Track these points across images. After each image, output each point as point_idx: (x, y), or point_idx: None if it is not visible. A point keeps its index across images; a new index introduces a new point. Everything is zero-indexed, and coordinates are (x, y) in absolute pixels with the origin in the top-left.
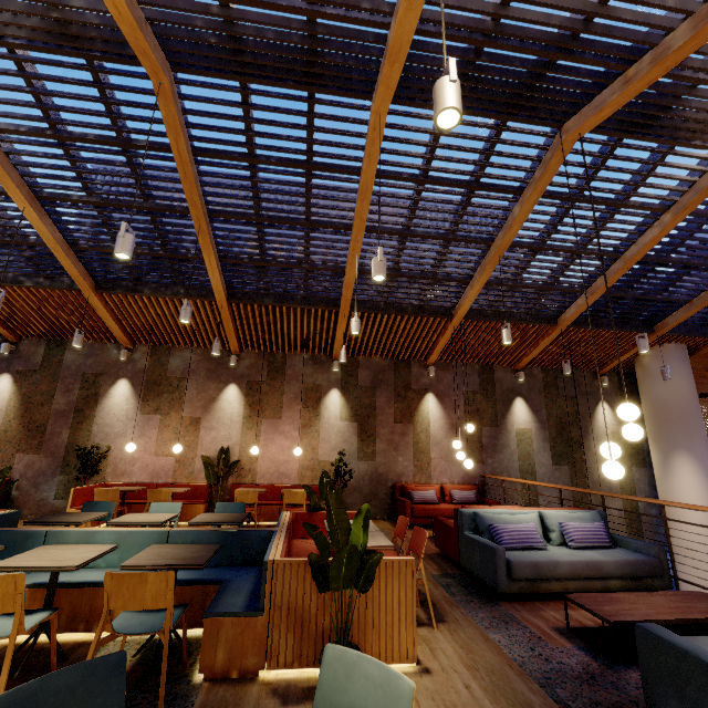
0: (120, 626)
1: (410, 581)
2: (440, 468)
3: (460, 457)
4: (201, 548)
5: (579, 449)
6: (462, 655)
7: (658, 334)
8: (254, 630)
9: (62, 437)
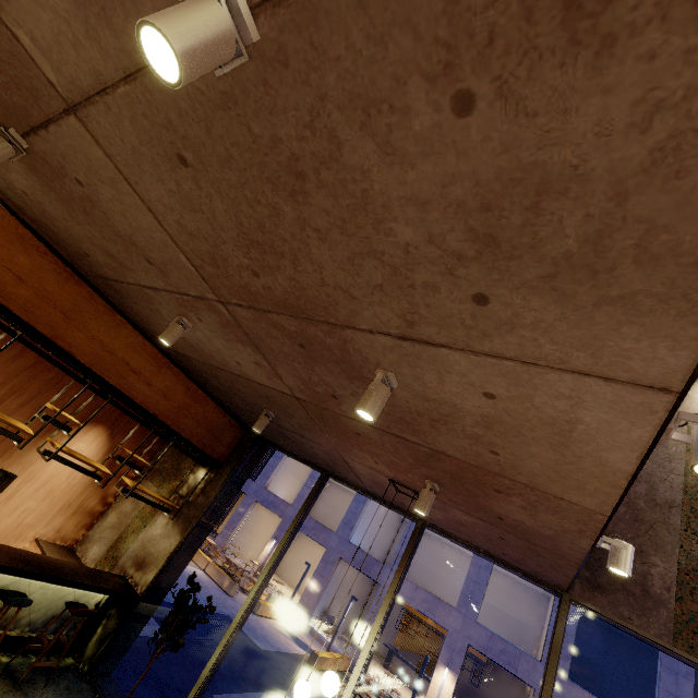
0: None
1: None
2: None
3: None
4: None
5: None
6: None
7: None
8: None
9: None
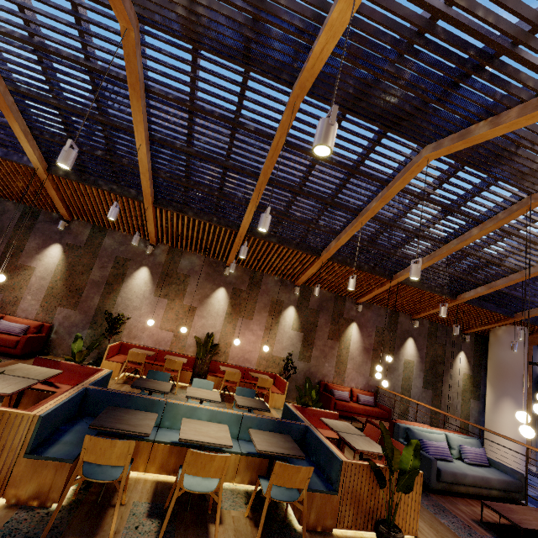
0: (271, 493)
1: (419, 486)
2: (351, 376)
3: (378, 377)
4: (283, 438)
5: (441, 381)
6: (435, 533)
7: (516, 319)
8: (332, 503)
9: (94, 301)
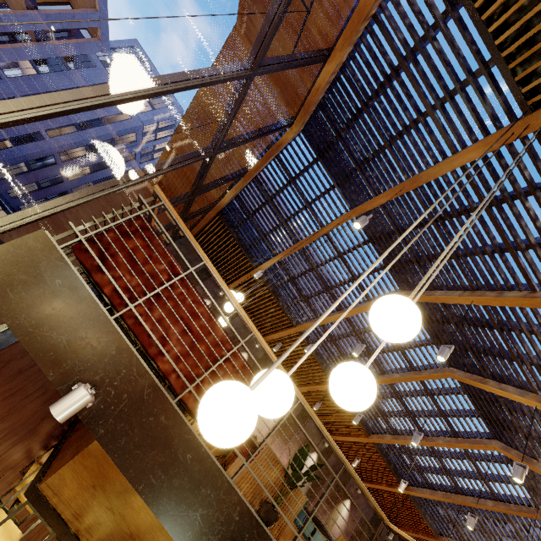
0: None
1: None
2: None
3: None
4: None
5: None
6: None
7: None
8: None
9: None
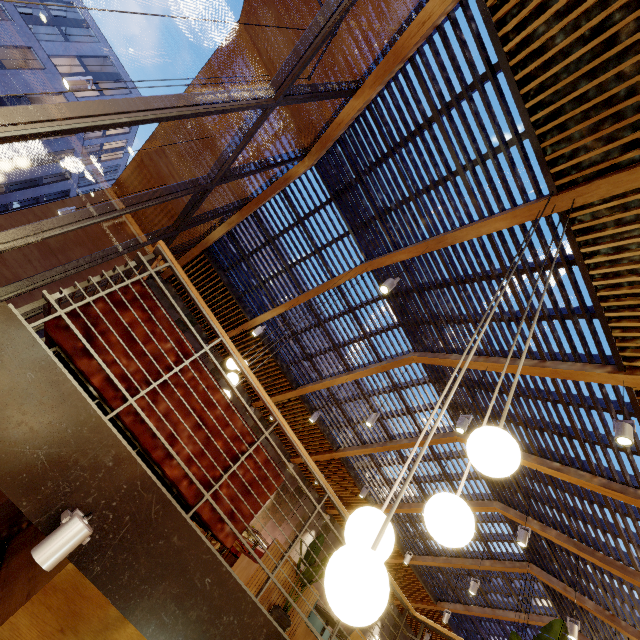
0: None
1: None
2: None
3: None
4: None
5: None
6: None
7: None
8: None
9: None
